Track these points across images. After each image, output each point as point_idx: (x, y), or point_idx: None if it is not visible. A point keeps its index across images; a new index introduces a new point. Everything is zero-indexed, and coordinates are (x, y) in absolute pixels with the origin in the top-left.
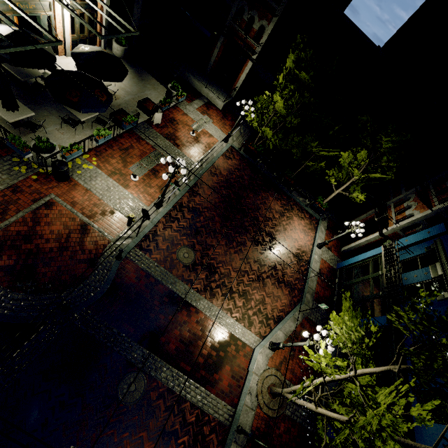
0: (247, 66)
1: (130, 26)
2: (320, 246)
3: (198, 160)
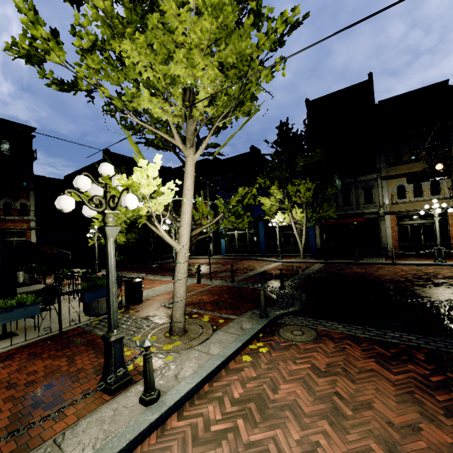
0: (31, 235)
1: None
2: (211, 255)
3: None
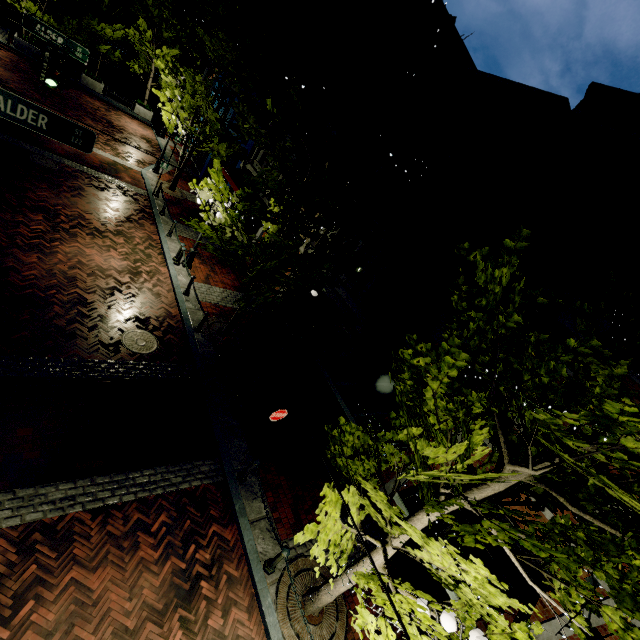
0: None
1: None
2: (163, 136)
3: None
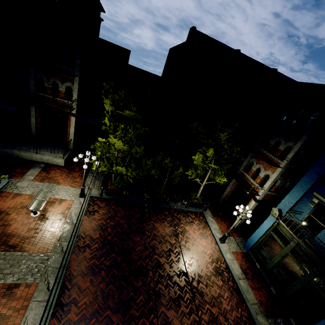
0: (71, 120)
1: None
2: (223, 241)
3: (54, 246)
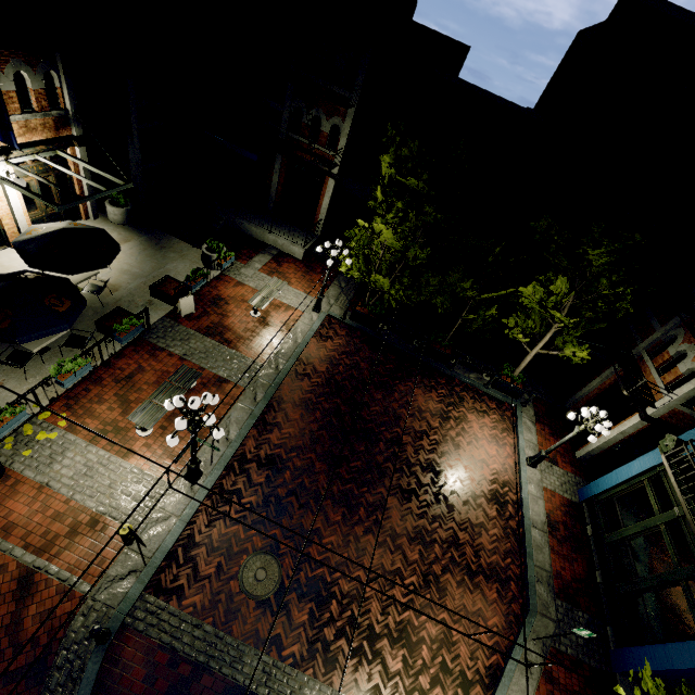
0: (328, 186)
1: (117, 178)
2: (533, 463)
3: (269, 359)
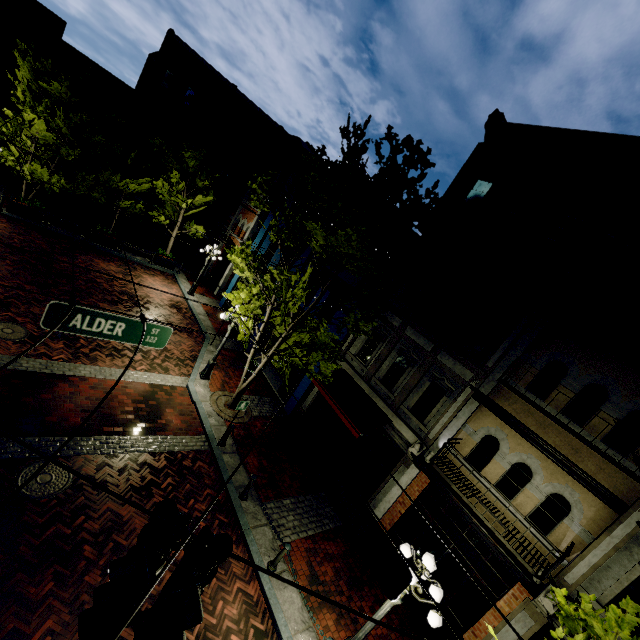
0: None
1: None
2: (192, 293)
3: None
